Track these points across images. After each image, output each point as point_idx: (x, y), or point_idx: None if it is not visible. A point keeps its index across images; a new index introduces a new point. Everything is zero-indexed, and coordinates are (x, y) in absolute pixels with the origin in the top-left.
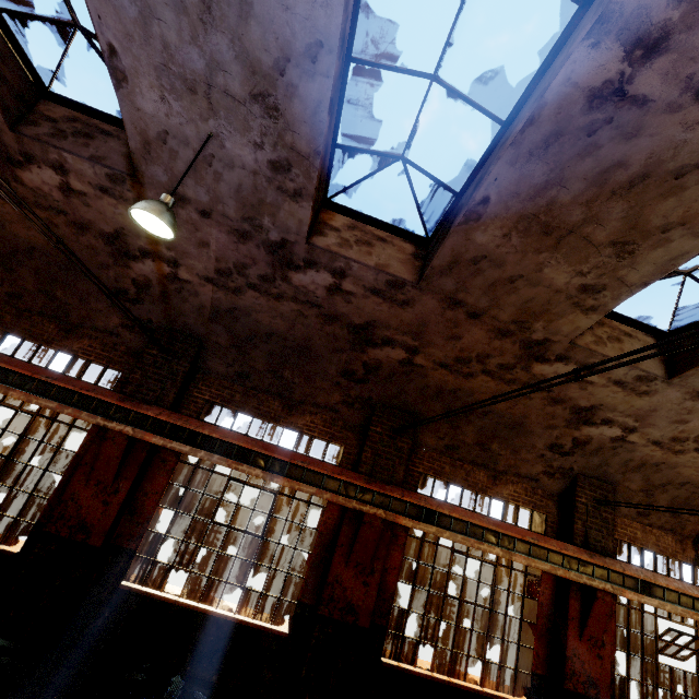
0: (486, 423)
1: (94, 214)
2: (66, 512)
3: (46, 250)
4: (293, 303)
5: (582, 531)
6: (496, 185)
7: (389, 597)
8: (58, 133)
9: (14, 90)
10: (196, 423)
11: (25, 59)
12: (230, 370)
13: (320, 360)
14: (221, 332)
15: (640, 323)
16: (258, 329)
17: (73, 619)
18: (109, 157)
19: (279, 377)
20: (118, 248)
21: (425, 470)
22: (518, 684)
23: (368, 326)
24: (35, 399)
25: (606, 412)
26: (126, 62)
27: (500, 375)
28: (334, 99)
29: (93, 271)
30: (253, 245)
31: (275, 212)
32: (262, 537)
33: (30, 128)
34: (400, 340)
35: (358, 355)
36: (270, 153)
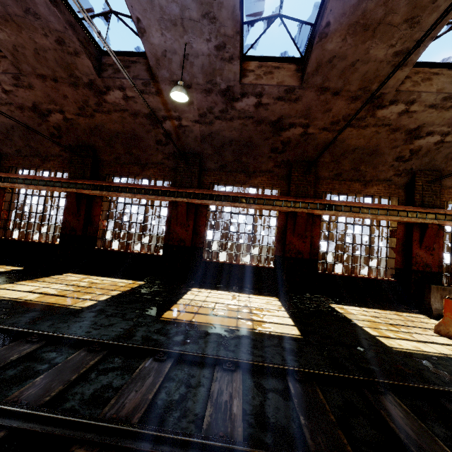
0: (355, 155)
1: (139, 106)
2: (173, 237)
3: (123, 132)
4: (239, 120)
5: (420, 199)
6: (331, 13)
7: (316, 248)
8: (116, 71)
9: (94, 57)
10: (210, 191)
11: (93, 39)
12: (217, 166)
13: (258, 147)
14: (207, 147)
15: (445, 64)
16: (224, 140)
17: (190, 274)
18: (140, 74)
19: (240, 162)
20: (153, 120)
21: (325, 189)
22: (388, 275)
23: (279, 120)
24: (146, 196)
25: (428, 127)
26: (144, 23)
27: (358, 124)
28: (240, 1)
29: (145, 135)
30: (214, 95)
31: (222, 73)
32: (252, 234)
33: (105, 73)
34: (298, 122)
35: (277, 138)
36: (214, 42)
